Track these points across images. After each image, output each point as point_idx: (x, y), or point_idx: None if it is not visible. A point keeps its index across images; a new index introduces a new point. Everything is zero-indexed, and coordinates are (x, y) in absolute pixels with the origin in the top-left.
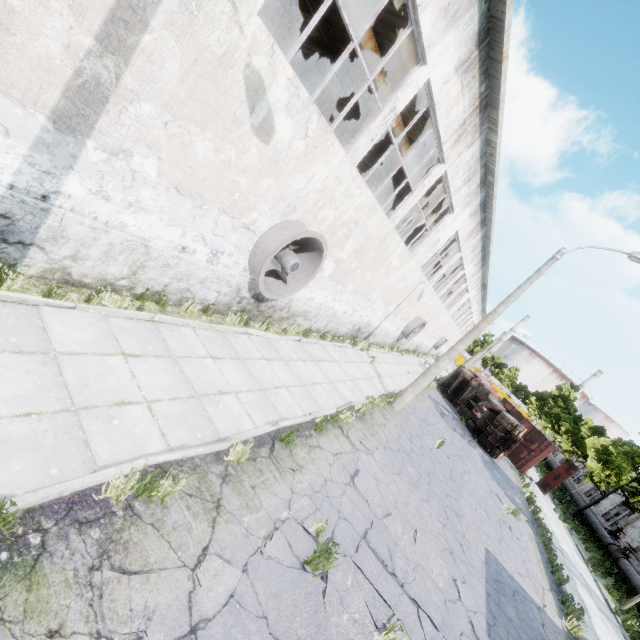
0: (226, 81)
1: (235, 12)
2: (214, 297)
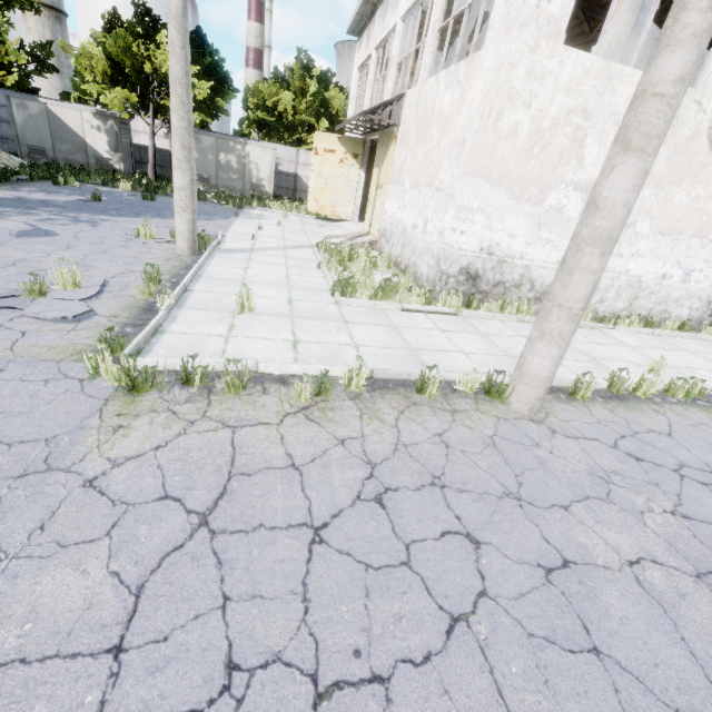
0: (694, 147)
1: (699, 106)
2: (686, 314)
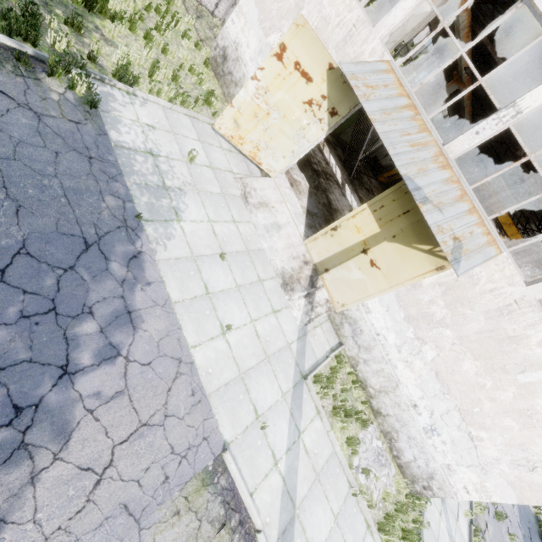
0: None
1: None
2: None
